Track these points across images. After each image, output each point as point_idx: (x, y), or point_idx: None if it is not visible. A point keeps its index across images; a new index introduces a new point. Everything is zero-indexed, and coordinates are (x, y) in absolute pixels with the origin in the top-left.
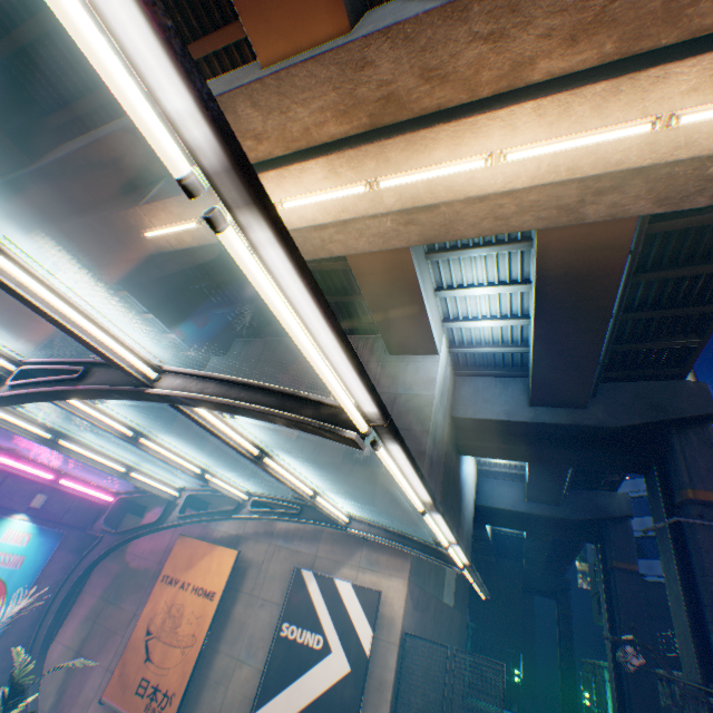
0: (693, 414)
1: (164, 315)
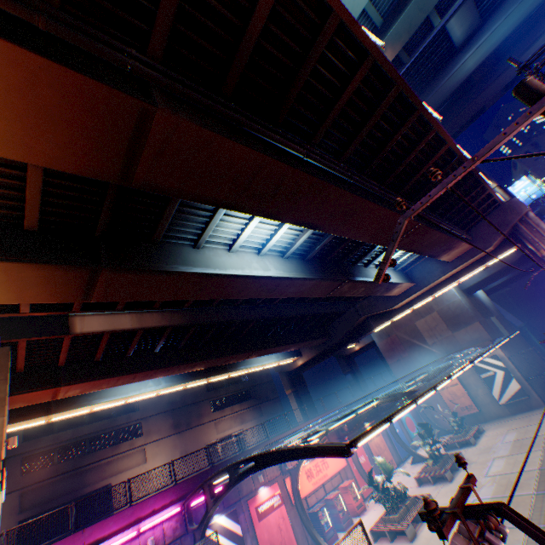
0: None
1: None
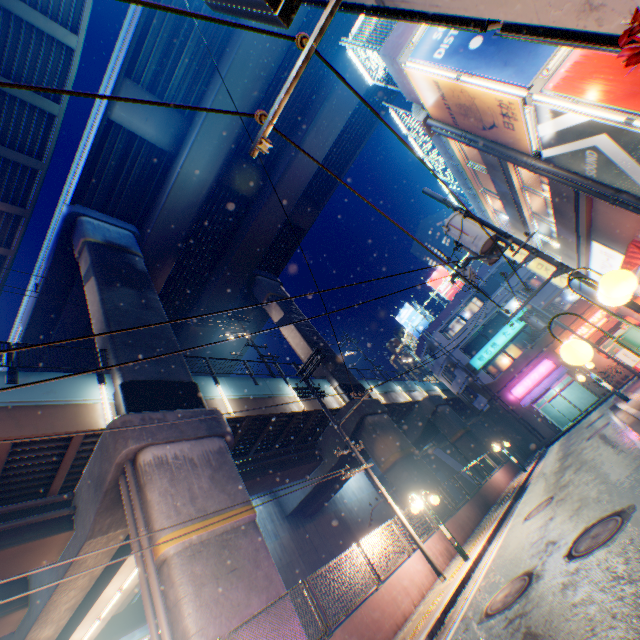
0: (354, 427)
1: None
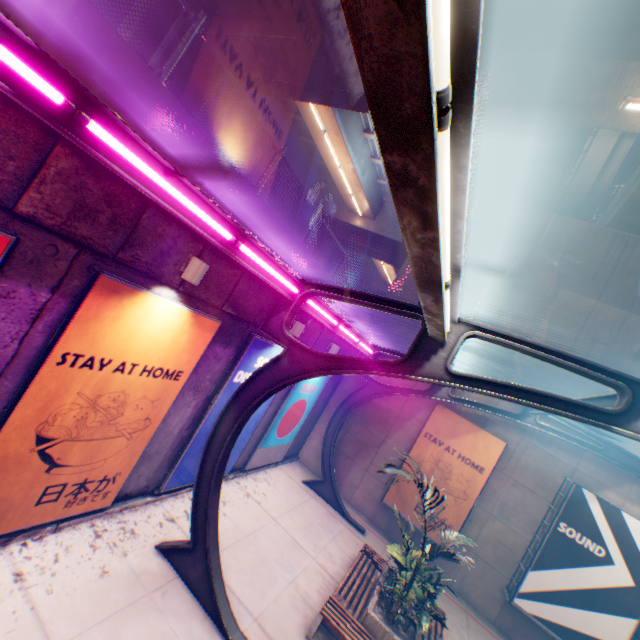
0: None
1: None
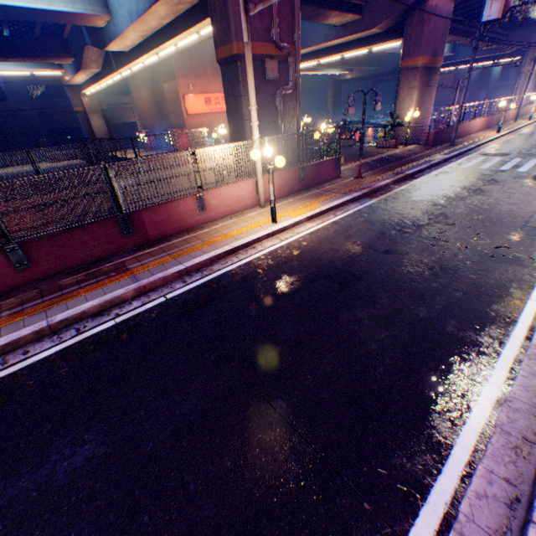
0: None
1: None
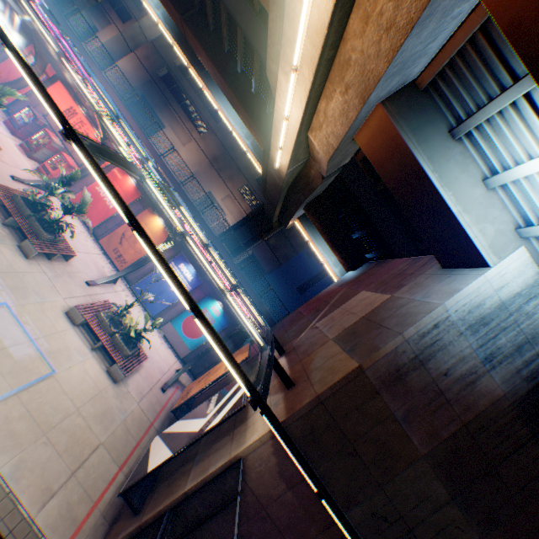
0: None
1: (324, 236)
